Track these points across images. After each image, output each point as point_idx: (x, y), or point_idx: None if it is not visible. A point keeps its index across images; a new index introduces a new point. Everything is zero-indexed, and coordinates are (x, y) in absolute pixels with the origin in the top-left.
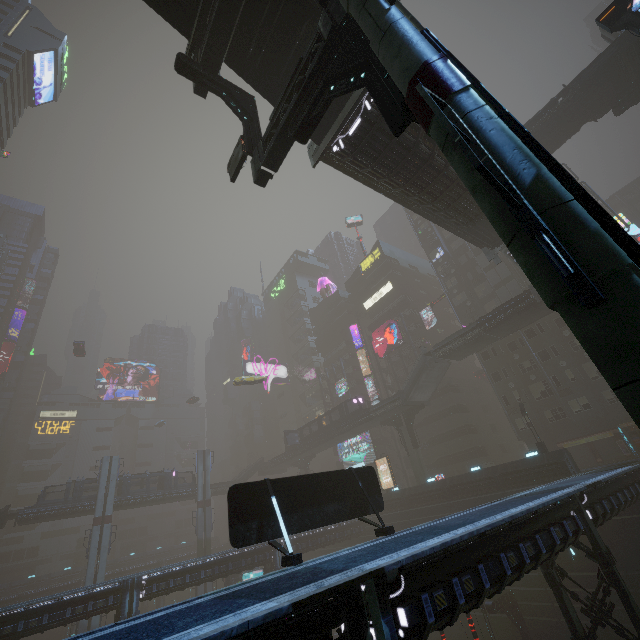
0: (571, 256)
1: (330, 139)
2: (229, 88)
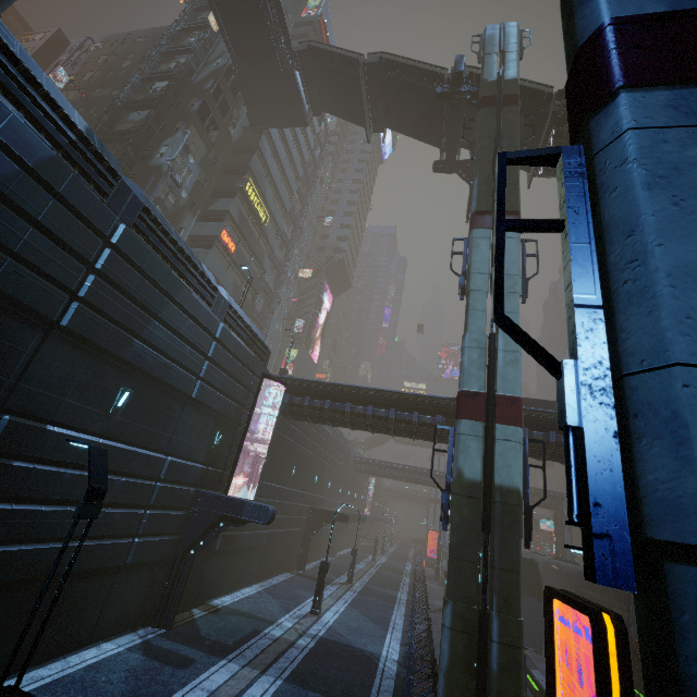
0: (463, 289)
1: (533, 169)
2: (462, 166)
